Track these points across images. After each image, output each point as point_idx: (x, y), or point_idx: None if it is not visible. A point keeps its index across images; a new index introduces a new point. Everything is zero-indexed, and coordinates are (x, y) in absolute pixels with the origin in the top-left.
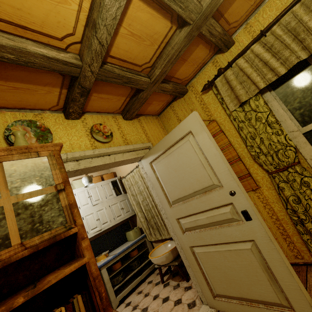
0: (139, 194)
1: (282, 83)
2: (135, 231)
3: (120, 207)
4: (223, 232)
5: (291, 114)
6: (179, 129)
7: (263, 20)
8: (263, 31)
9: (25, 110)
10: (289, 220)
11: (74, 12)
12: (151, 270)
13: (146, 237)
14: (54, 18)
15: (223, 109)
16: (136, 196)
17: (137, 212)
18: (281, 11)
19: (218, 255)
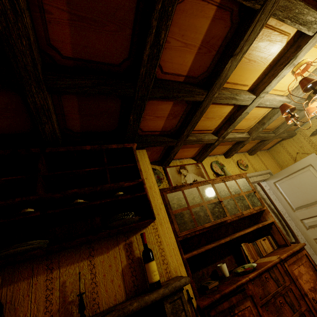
0: None
1: None
2: None
3: None
4: None
5: None
6: (301, 163)
7: None
8: None
9: (211, 156)
10: None
11: (255, 121)
12: None
13: None
14: (247, 124)
15: None
16: None
17: None
18: None
19: None
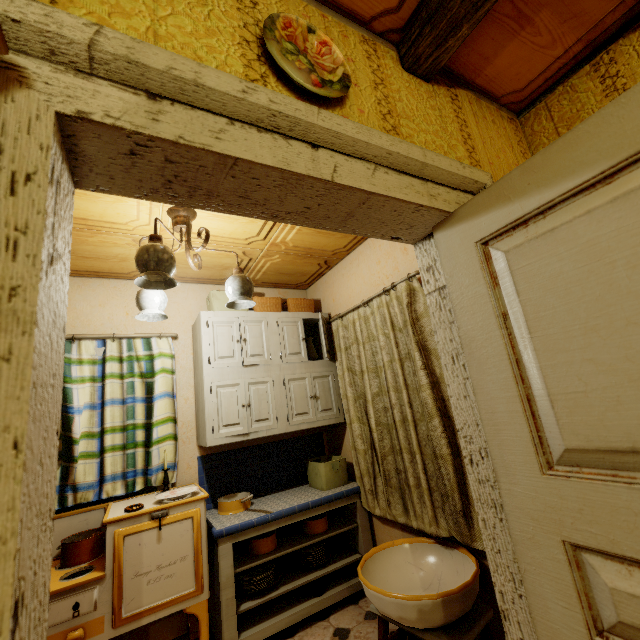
0: (370, 372)
1: None
2: (332, 466)
3: (309, 391)
4: None
5: None
6: None
7: None
8: None
9: None
10: None
11: None
12: (353, 592)
13: (360, 496)
14: None
15: None
16: (361, 376)
17: (350, 420)
18: None
19: None
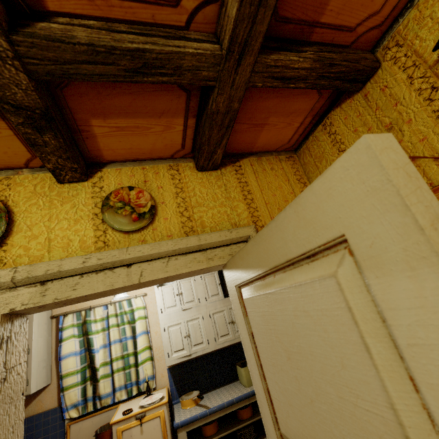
0: None
1: None
2: None
3: (227, 319)
4: None
5: None
6: (298, 219)
7: None
8: None
9: None
10: None
11: None
12: None
13: None
14: None
15: None
16: None
17: None
18: None
19: None
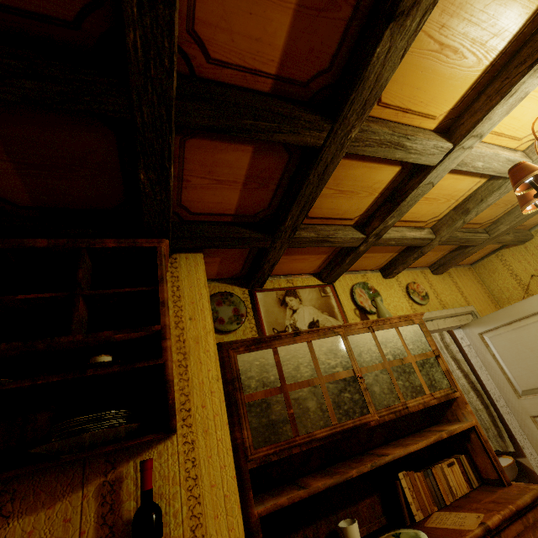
0: None
1: None
2: None
3: None
4: None
5: None
6: None
7: None
8: None
9: (355, 272)
10: None
11: (449, 205)
12: None
13: None
14: (431, 211)
15: None
16: None
17: None
18: None
19: None
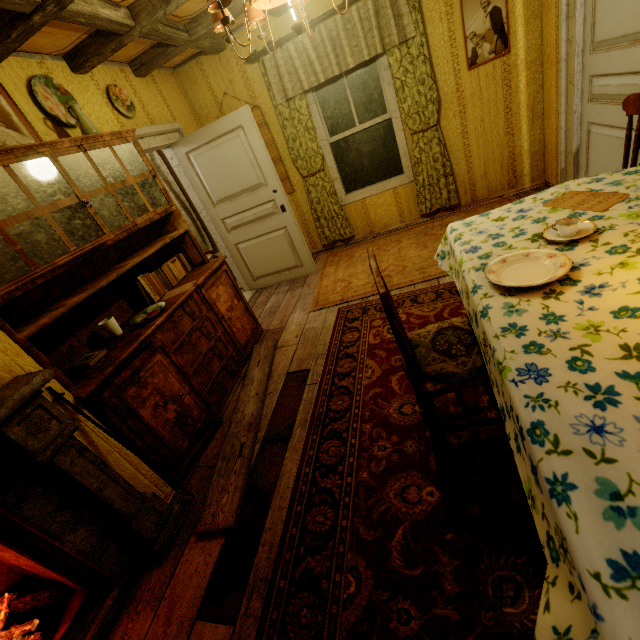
0: None
1: (323, 86)
2: None
3: None
4: (265, 225)
5: (325, 123)
6: (229, 121)
7: (315, 1)
8: (312, 25)
9: (24, 53)
10: (312, 220)
11: None
12: None
13: None
14: None
15: (269, 96)
16: None
17: None
18: (330, 4)
19: (260, 245)
